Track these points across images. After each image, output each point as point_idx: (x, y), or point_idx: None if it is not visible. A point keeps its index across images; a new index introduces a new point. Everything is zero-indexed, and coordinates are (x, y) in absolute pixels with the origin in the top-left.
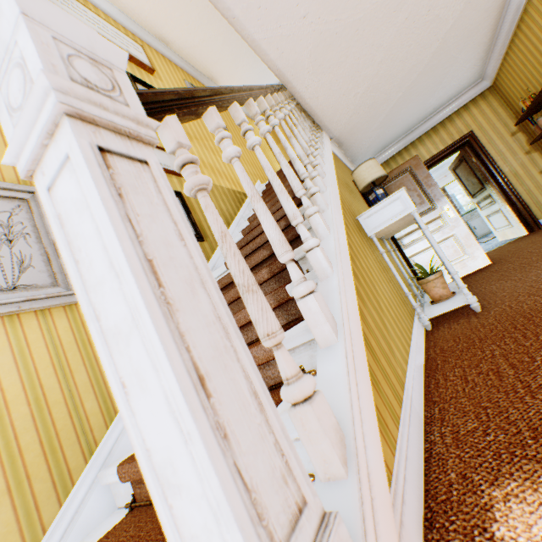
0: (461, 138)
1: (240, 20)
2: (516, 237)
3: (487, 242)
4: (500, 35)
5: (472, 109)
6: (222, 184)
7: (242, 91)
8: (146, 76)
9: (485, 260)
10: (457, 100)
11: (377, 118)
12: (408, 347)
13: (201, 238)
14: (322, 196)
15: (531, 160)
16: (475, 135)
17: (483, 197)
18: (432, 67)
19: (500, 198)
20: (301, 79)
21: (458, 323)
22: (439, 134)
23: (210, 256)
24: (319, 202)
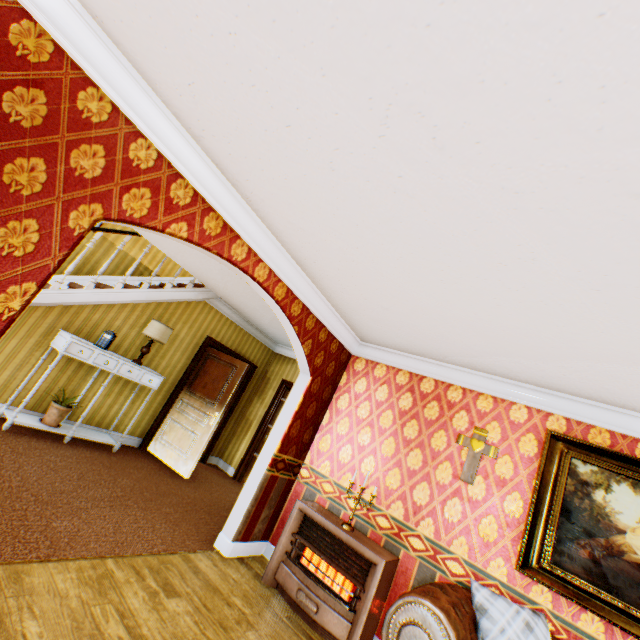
0: None
1: None
2: None
3: None
4: None
5: None
6: (133, 253)
7: None
8: None
9: (187, 472)
10: None
11: (261, 317)
12: None
13: None
14: None
15: None
16: None
17: None
18: None
19: None
20: (152, 241)
21: None
22: None
23: None
24: None
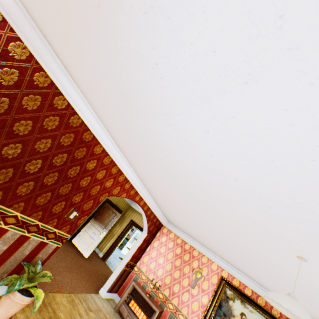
0: None
1: None
2: None
3: None
4: None
5: None
6: None
7: None
8: None
9: (87, 255)
10: None
11: None
12: None
13: None
14: None
15: None
16: None
17: None
18: None
19: None
20: None
21: None
22: None
23: None
24: None
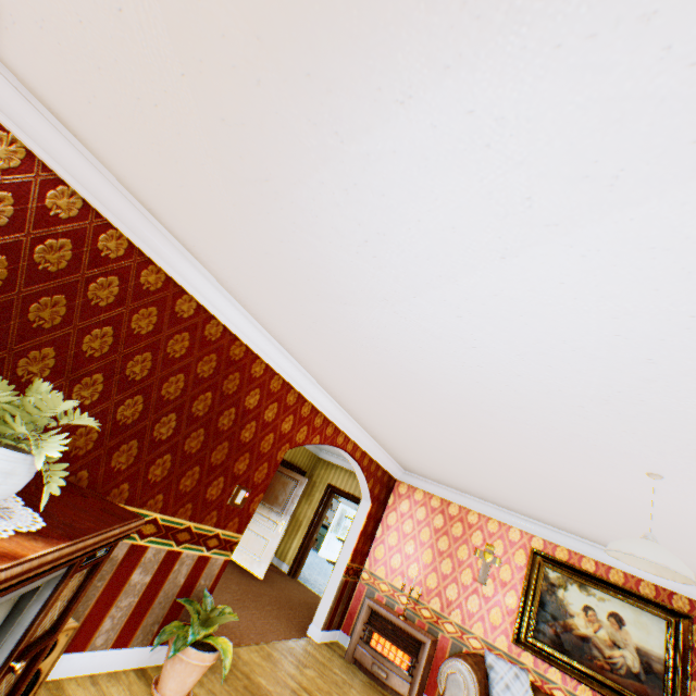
0: None
1: None
2: None
3: None
4: None
5: None
6: None
7: None
8: None
9: (262, 573)
10: None
11: None
12: None
13: None
14: None
15: None
16: None
17: None
18: None
19: None
20: None
21: None
22: None
23: None
24: None
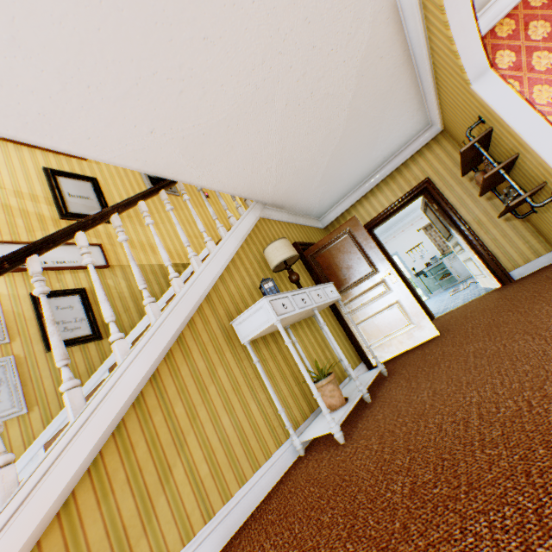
0: (418, 185)
1: (73, 151)
2: (491, 288)
3: (477, 283)
4: (425, 89)
5: (427, 154)
6: (153, 261)
7: (1, 261)
8: (78, 164)
9: (433, 330)
10: (410, 146)
11: (312, 179)
12: (206, 521)
13: (98, 337)
14: (121, 344)
15: (494, 206)
16: (433, 181)
17: (454, 243)
18: (354, 129)
19: (466, 247)
20: (186, 173)
21: (317, 457)
22: (397, 180)
23: (108, 354)
24: (117, 352)
